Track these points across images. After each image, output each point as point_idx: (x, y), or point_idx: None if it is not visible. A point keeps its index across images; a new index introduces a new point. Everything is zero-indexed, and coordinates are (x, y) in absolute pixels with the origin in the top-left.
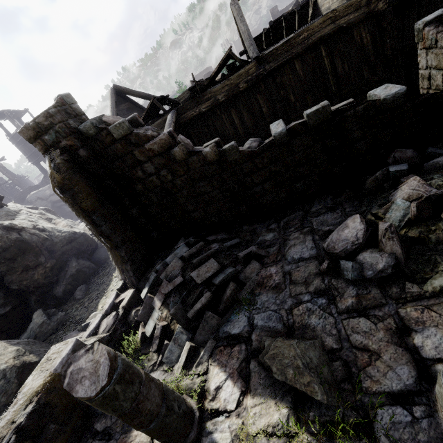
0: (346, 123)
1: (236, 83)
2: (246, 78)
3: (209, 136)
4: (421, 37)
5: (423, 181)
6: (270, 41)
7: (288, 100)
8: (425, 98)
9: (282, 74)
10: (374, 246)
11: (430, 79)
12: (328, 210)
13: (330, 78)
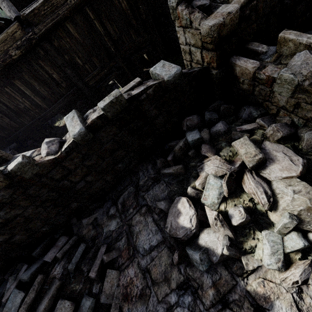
0: (143, 106)
1: (3, 50)
2: (15, 43)
3: None
4: (176, 15)
5: (223, 160)
6: None
7: (75, 63)
8: (195, 74)
9: (57, 37)
10: (206, 224)
11: (191, 54)
12: (154, 181)
13: (107, 40)
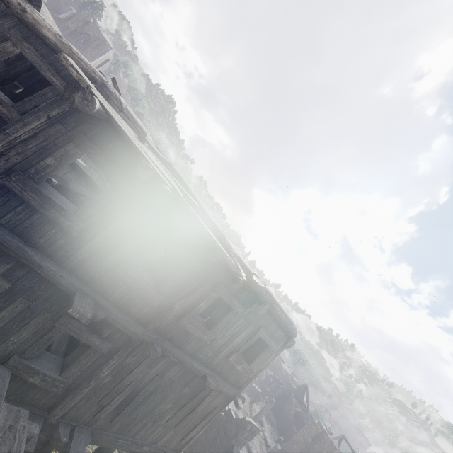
0: None
1: None
2: None
3: (298, 424)
4: None
5: None
6: None
7: None
8: None
9: None
10: None
11: None
12: None
13: None
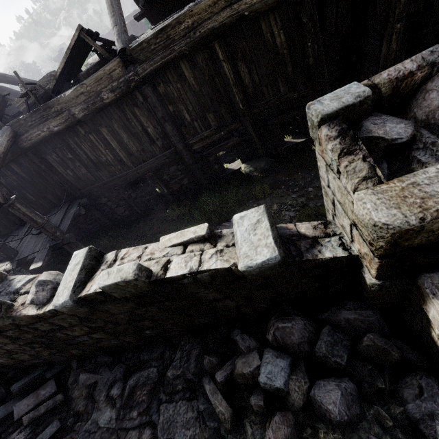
0: (188, 288)
1: (96, 91)
2: (111, 84)
3: (77, 163)
4: (317, 137)
5: None
6: (177, 2)
7: (181, 118)
8: (320, 262)
9: (165, 81)
10: None
11: (334, 206)
12: (185, 390)
13: (235, 92)
